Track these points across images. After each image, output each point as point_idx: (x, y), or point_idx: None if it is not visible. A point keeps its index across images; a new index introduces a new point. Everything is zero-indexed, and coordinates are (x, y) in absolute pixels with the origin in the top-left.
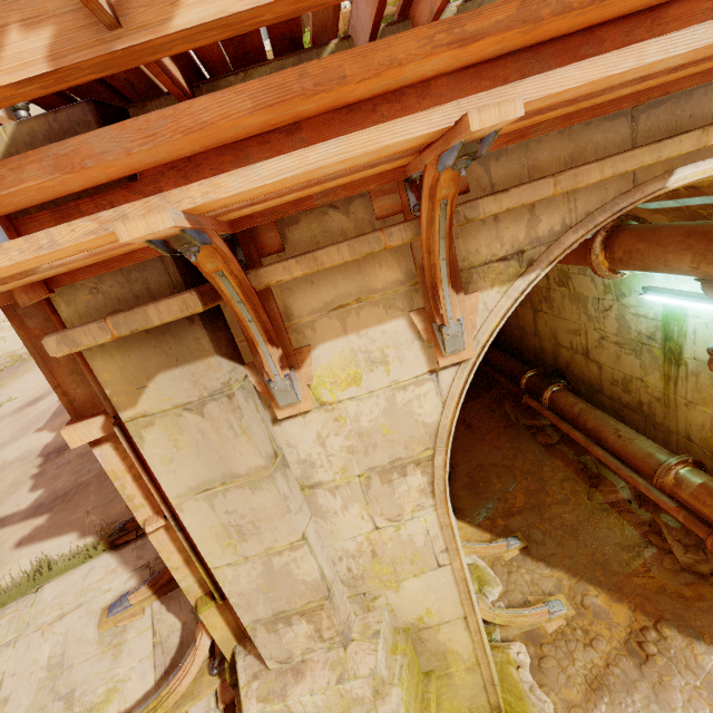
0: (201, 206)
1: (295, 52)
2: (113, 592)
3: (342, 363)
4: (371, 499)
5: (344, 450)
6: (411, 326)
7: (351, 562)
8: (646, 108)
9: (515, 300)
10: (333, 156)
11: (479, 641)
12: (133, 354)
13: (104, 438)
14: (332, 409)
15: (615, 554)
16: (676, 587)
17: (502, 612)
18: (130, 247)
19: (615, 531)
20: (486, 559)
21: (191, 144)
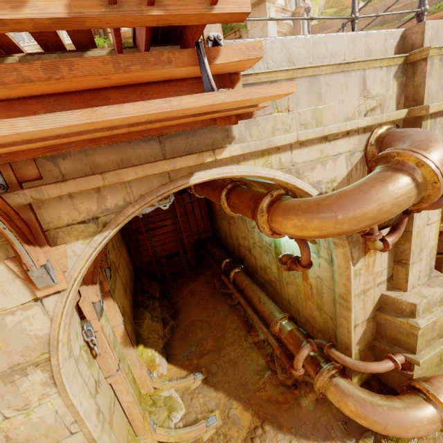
0: None
1: None
2: None
3: None
4: None
5: None
6: (10, 269)
7: None
8: (168, 137)
9: (95, 249)
10: None
11: None
12: None
13: None
14: None
15: (252, 377)
16: (276, 396)
17: (176, 432)
18: None
19: (254, 361)
20: (180, 391)
21: None
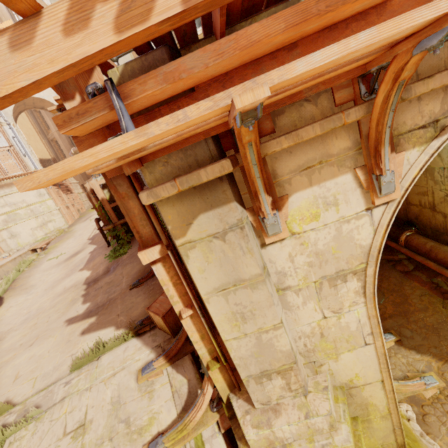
0: (272, 87)
1: (283, 1)
2: (141, 361)
3: (307, 206)
4: (322, 298)
5: (306, 265)
6: (355, 179)
7: (306, 340)
8: None
9: (430, 155)
10: (366, 41)
11: (392, 397)
12: (185, 203)
13: (157, 259)
14: (299, 237)
15: None
16: None
17: None
18: (195, 131)
19: None
20: None
21: (237, 59)
